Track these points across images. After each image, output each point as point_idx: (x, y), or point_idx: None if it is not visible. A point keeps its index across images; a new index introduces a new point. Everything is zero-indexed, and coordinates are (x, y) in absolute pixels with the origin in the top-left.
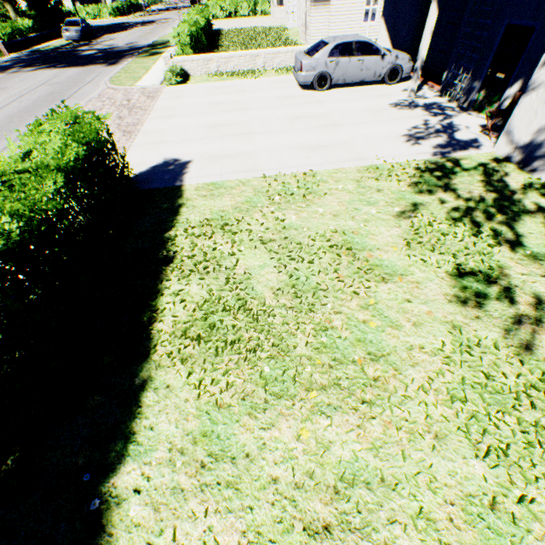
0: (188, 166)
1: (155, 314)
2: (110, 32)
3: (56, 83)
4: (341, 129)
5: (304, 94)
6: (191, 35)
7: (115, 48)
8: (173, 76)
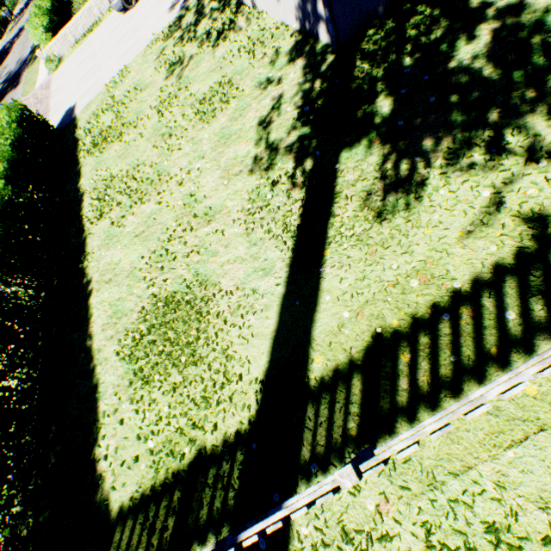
0: (76, 107)
1: (78, 154)
2: (1, 64)
3: None
4: (141, 30)
5: (125, 19)
6: (42, 25)
7: (12, 74)
8: (51, 64)
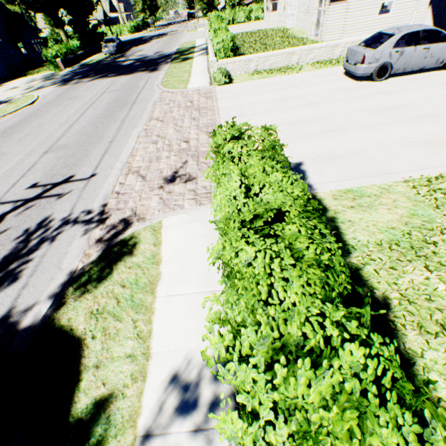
0: (302, 169)
1: None
2: (134, 45)
3: (115, 90)
4: (444, 120)
5: (362, 86)
6: (232, 40)
7: (147, 58)
8: (222, 77)
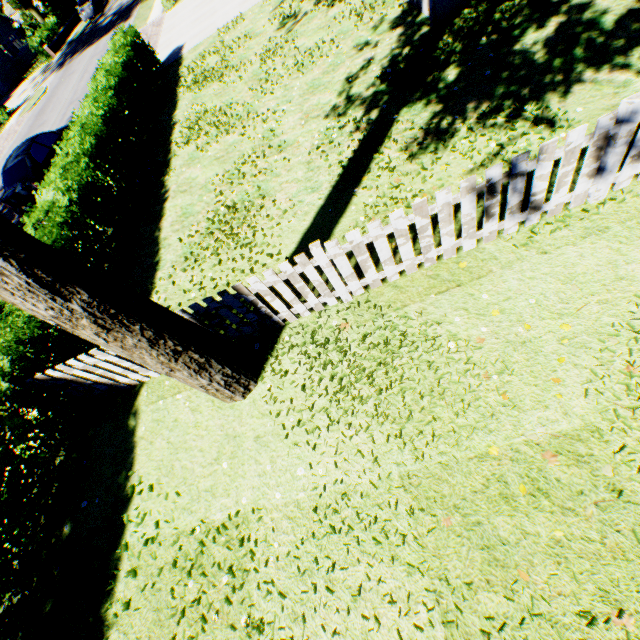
0: (184, 47)
1: (178, 89)
2: None
3: (100, 53)
4: None
5: None
6: None
7: (123, 7)
8: (167, 2)
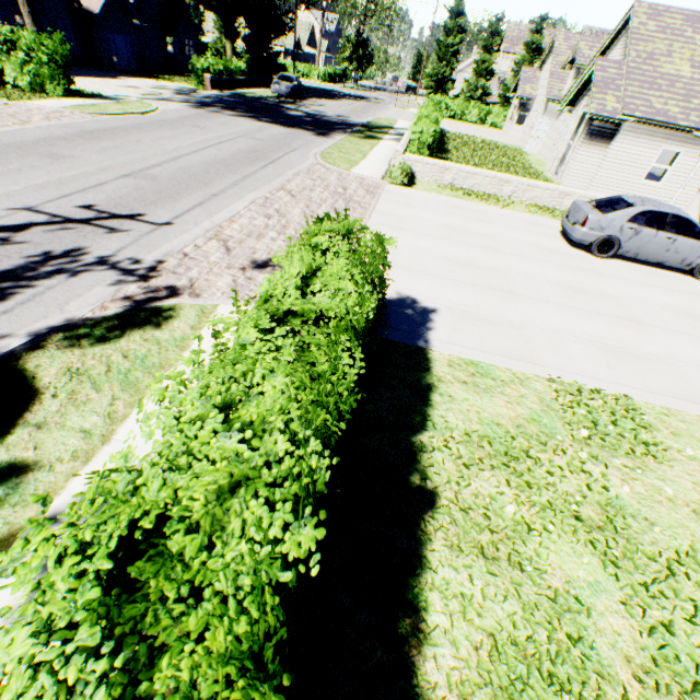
0: (432, 317)
1: (421, 636)
2: (317, 97)
3: (259, 139)
4: (649, 333)
5: (574, 254)
6: (435, 135)
7: (324, 117)
8: (401, 175)
